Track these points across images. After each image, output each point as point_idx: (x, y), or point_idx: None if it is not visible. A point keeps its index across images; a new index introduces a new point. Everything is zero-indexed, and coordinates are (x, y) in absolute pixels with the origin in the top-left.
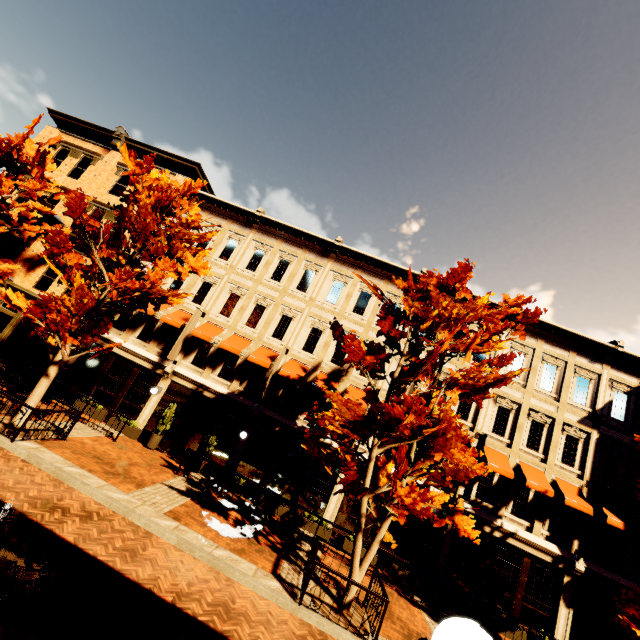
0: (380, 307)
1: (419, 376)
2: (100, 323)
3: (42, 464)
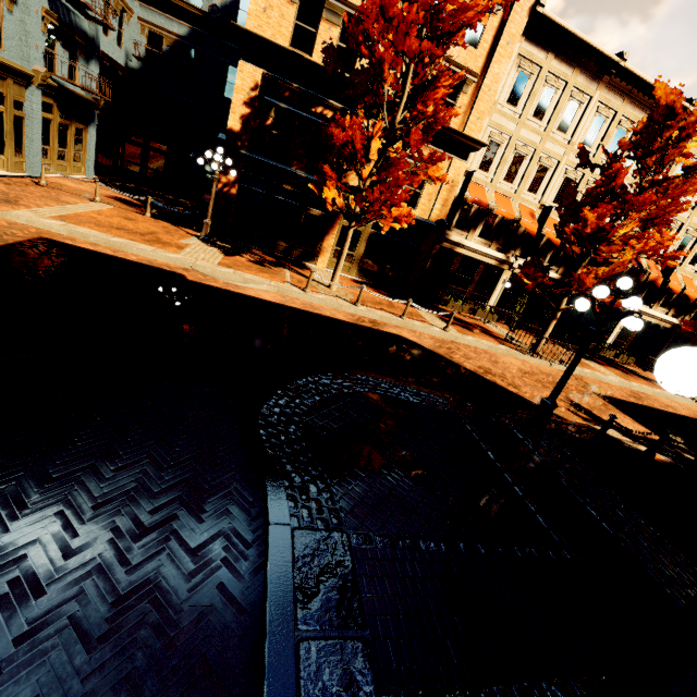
0: None
1: None
2: (612, 281)
3: (587, 375)
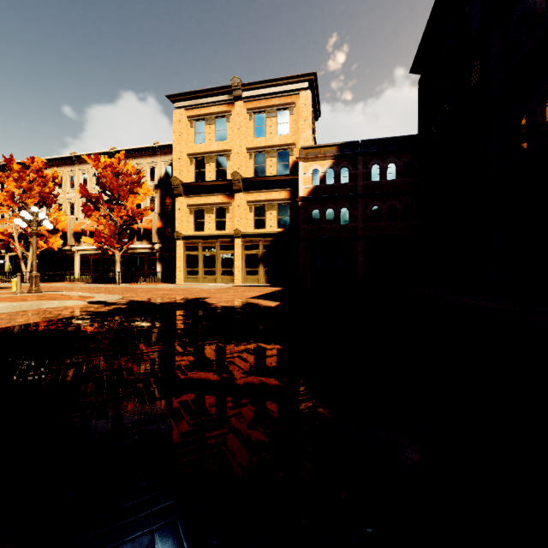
0: (68, 181)
1: (2, 206)
2: None
3: None
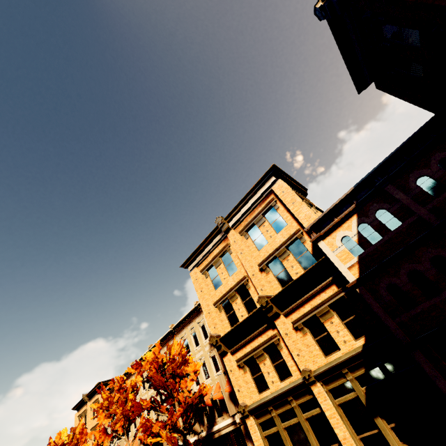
0: None
1: (99, 445)
2: None
3: None
